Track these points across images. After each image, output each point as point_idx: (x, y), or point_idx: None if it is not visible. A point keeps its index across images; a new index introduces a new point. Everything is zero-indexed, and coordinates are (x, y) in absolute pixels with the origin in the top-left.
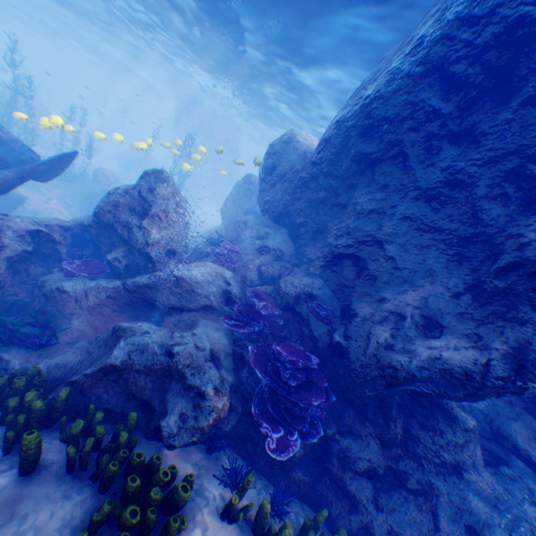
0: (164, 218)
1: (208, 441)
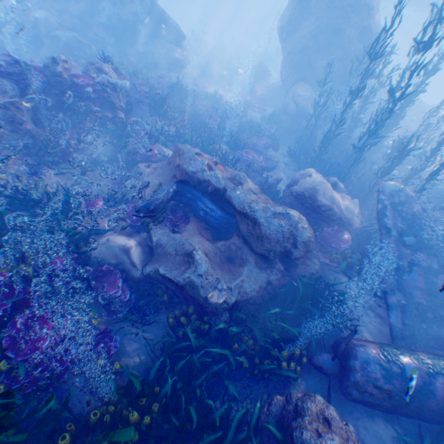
0: None
1: None
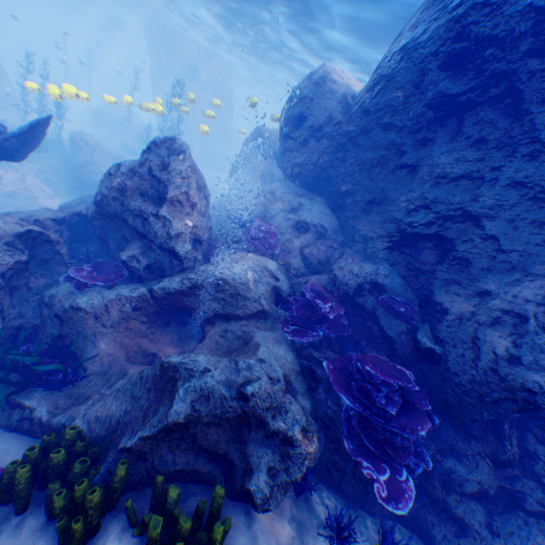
0: (184, 200)
1: (295, 483)
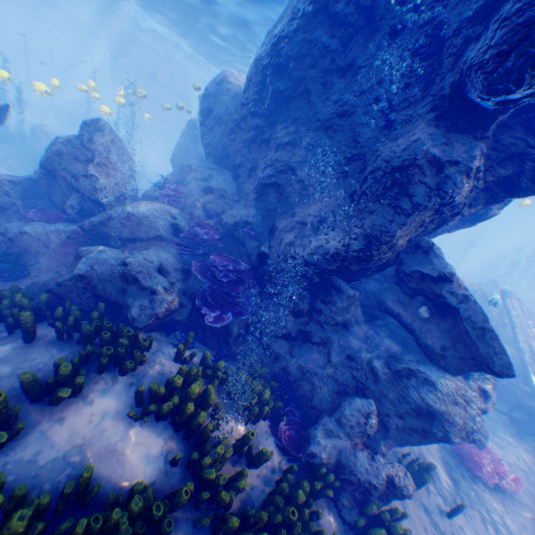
0: (108, 164)
1: (166, 328)
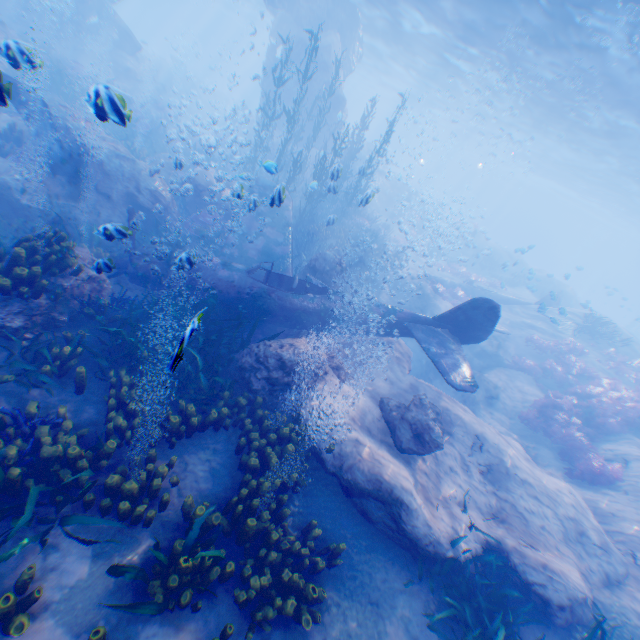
0: None
1: None
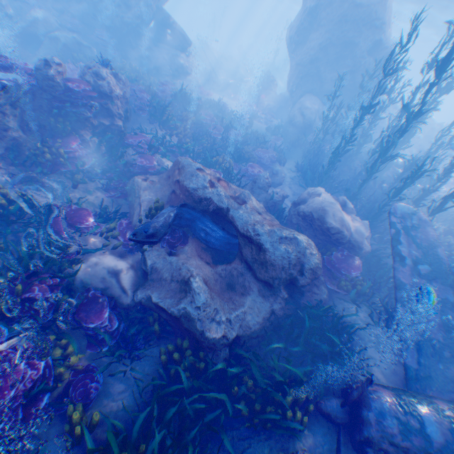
0: None
1: None
